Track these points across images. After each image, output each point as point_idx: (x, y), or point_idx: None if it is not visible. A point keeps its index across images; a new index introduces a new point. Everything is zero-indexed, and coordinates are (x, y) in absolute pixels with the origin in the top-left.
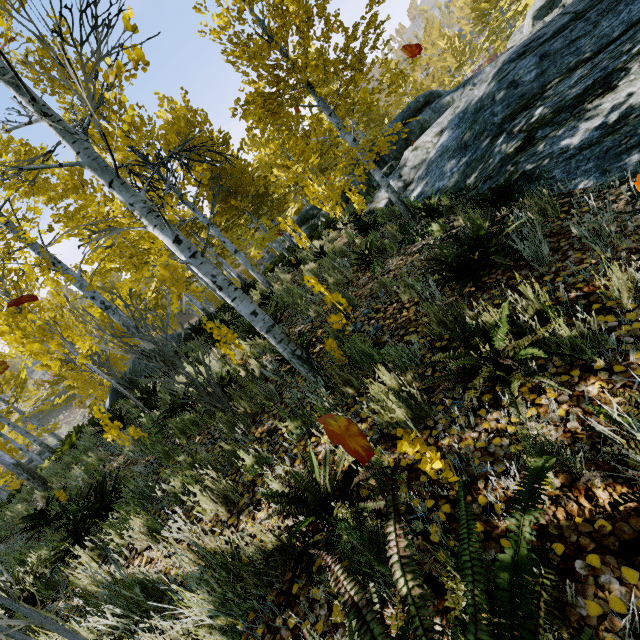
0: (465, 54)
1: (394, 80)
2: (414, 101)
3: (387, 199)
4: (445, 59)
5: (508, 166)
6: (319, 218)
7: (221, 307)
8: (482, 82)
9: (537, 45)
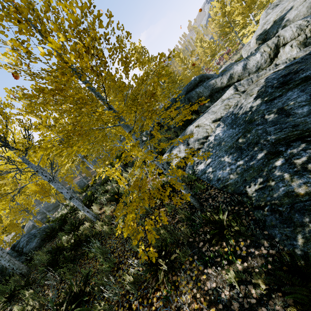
0: (216, 50)
1: (182, 61)
2: (193, 79)
3: (179, 158)
4: (207, 52)
5: (305, 217)
6: (142, 136)
7: (73, 209)
8: (247, 94)
9: (299, 79)
